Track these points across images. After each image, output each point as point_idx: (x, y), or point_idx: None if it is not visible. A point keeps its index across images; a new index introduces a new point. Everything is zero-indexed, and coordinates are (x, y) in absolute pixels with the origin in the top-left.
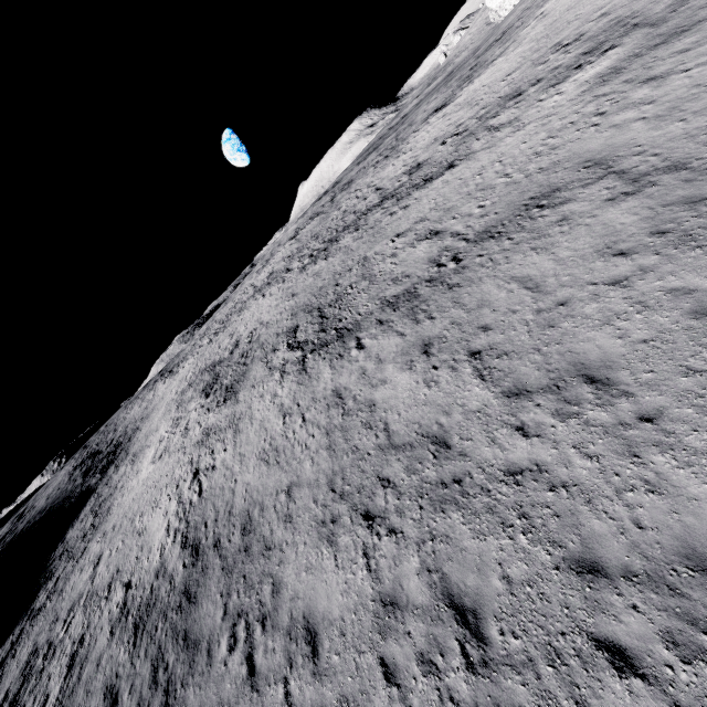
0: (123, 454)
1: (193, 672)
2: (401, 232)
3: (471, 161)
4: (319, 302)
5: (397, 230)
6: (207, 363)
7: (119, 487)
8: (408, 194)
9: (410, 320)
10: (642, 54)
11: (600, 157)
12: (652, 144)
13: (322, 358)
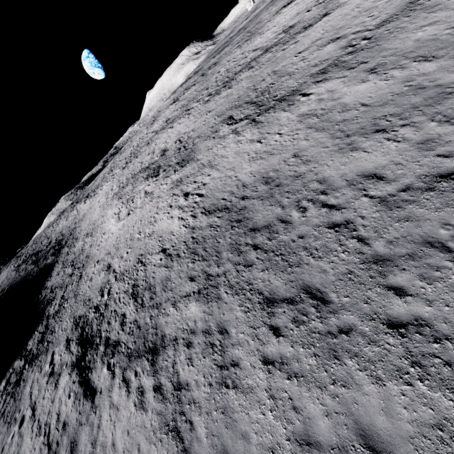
0: (71, 240)
1: (276, 232)
2: (302, 50)
3: (344, 6)
4: (244, 100)
5: (296, 51)
6: (134, 173)
7: (88, 247)
8: (293, 38)
9: (345, 70)
10: None
11: None
12: None
13: (272, 113)
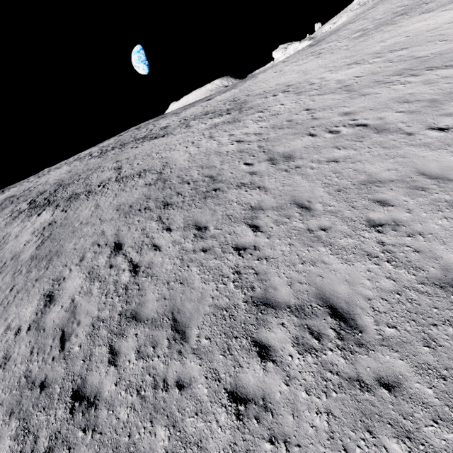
0: None
1: None
2: (119, 160)
3: (166, 138)
4: (66, 181)
5: (120, 158)
6: (12, 194)
7: None
8: (145, 141)
9: (62, 209)
10: (224, 123)
11: (169, 163)
12: (177, 166)
13: (26, 214)
